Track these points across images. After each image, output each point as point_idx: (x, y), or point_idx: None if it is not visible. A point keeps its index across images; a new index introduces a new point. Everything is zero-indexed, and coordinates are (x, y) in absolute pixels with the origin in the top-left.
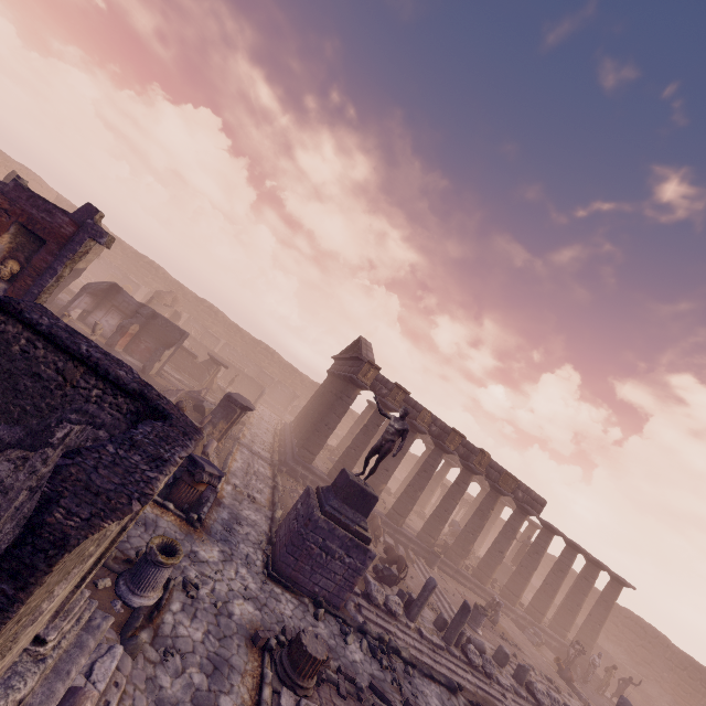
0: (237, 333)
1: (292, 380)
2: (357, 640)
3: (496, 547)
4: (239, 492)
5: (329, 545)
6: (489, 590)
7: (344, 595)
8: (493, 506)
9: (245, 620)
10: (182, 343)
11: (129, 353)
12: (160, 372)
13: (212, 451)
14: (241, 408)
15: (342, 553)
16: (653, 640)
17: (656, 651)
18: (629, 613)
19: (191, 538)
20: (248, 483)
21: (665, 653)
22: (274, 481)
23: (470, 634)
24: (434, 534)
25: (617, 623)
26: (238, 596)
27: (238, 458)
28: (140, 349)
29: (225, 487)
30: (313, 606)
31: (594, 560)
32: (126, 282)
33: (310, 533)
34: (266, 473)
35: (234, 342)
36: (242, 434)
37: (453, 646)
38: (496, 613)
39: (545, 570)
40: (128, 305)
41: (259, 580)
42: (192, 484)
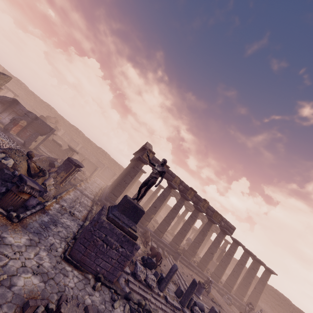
0: (89, 143)
1: (114, 167)
2: (123, 304)
3: (210, 251)
4: (64, 209)
5: (109, 239)
6: (205, 274)
7: (117, 273)
8: (209, 229)
9: (25, 290)
10: (51, 134)
11: (20, 137)
12: (37, 149)
13: (50, 184)
14: (75, 166)
15: (117, 245)
16: (283, 301)
17: (285, 307)
18: (271, 288)
19: (5, 228)
20: (73, 206)
21: (290, 309)
22: (91, 208)
23: (195, 299)
24: (178, 243)
25: (265, 293)
26: (29, 271)
27: (72, 194)
28: (26, 135)
29: (54, 205)
30: (94, 280)
31: (257, 259)
32: (33, 112)
33: (97, 230)
34: (87, 204)
35: (87, 147)
36: (79, 184)
37: (186, 308)
38: (209, 287)
39: (231, 265)
40: (22, 111)
41: (55, 261)
42: (17, 193)
